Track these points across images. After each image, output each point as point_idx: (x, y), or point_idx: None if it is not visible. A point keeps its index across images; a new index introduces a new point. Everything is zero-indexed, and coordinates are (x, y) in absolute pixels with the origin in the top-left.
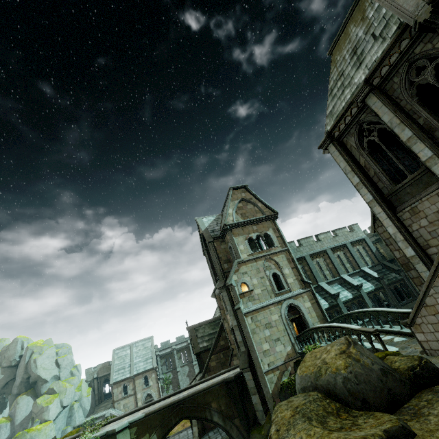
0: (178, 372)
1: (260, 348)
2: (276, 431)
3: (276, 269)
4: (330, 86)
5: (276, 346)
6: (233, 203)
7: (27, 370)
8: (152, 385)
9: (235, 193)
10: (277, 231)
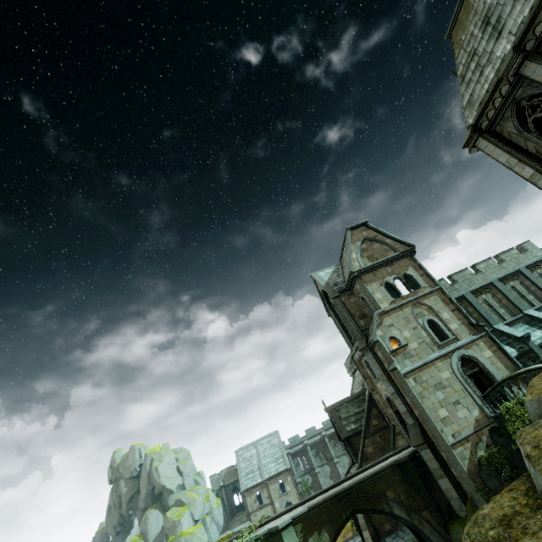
0: (317, 473)
1: (436, 416)
2: (534, 448)
3: (430, 315)
4: (459, 72)
5: (457, 411)
6: (355, 245)
7: (150, 480)
8: (290, 491)
9: (354, 234)
10: (419, 269)
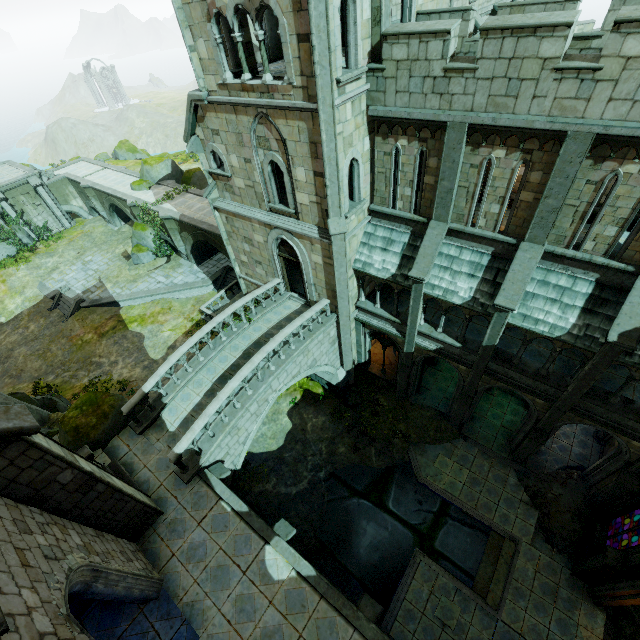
0: None
1: (238, 256)
2: None
3: (279, 154)
4: None
5: (256, 267)
6: None
7: None
8: None
9: None
10: (305, 5)
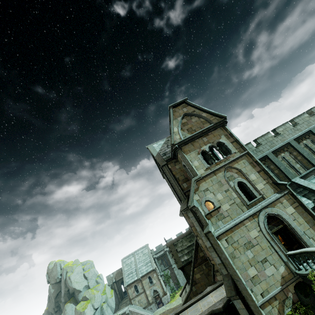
0: (173, 268)
1: (246, 275)
2: None
3: (239, 177)
4: None
5: (264, 269)
6: (176, 121)
7: (66, 285)
8: (156, 283)
9: (176, 111)
10: (230, 136)
